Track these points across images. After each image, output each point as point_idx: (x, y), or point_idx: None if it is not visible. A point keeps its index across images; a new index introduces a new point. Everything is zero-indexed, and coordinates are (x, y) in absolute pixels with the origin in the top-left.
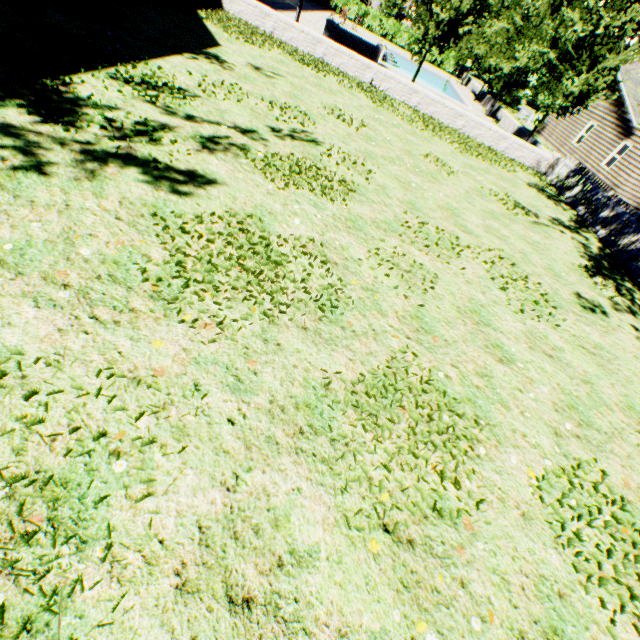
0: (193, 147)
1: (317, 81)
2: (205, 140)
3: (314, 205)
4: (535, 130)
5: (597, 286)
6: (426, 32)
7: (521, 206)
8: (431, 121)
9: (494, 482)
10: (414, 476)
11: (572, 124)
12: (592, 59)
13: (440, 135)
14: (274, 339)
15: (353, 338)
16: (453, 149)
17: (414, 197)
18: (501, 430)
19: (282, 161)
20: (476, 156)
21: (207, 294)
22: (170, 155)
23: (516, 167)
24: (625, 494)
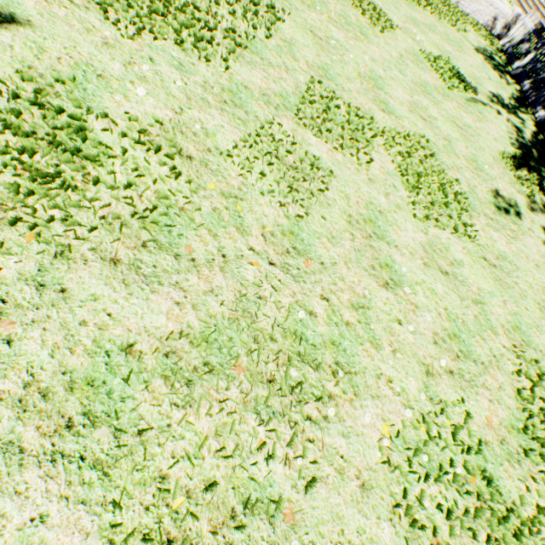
0: None
1: None
2: None
3: (178, 66)
4: None
5: (519, 181)
6: None
7: (461, 77)
8: None
9: (337, 449)
10: (231, 461)
11: None
12: None
13: None
14: (57, 282)
15: (190, 270)
16: None
17: (330, 60)
18: (363, 378)
19: None
20: (424, 6)
21: None
22: None
23: (468, 25)
24: (485, 434)
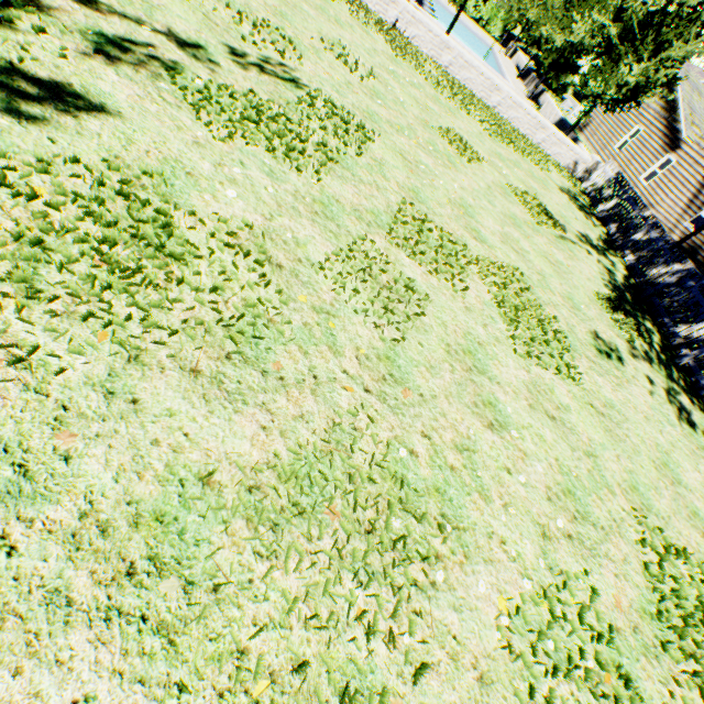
0: (77, 46)
1: (321, 3)
2: (105, 41)
3: (269, 172)
4: (577, 126)
5: (617, 324)
6: None
7: (549, 214)
8: (462, 90)
9: (449, 627)
10: (325, 635)
11: (618, 125)
12: (657, 44)
13: (469, 109)
14: (129, 391)
15: (278, 390)
16: (482, 130)
17: (420, 183)
18: (473, 536)
19: (234, 99)
20: (508, 144)
21: (11, 302)
22: (23, 49)
23: (551, 166)
24: (615, 619)
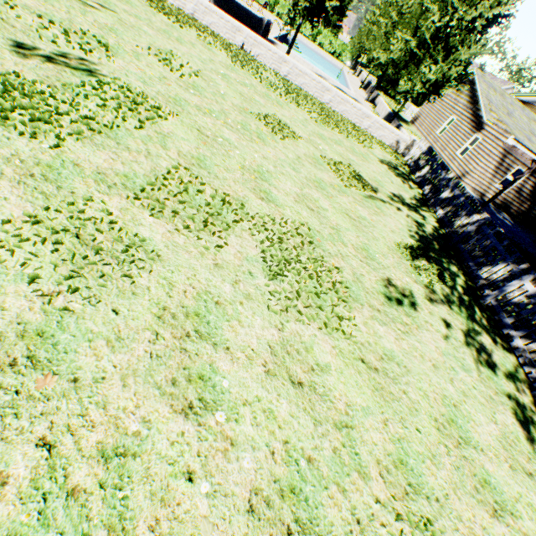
0: None
1: (167, 28)
2: None
3: None
4: (410, 120)
5: (417, 270)
6: (296, 3)
7: (361, 179)
8: (297, 91)
9: None
10: None
11: (438, 117)
12: (447, 51)
13: (300, 103)
14: None
15: None
16: (309, 118)
17: (211, 152)
18: None
19: None
20: (333, 128)
21: None
22: None
23: (376, 144)
24: None
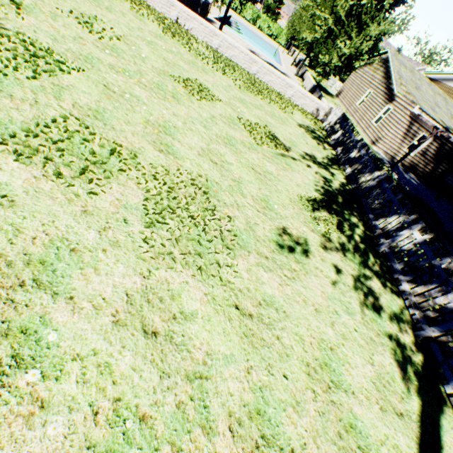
0: None
1: None
2: None
3: None
4: (335, 94)
5: (317, 220)
6: None
7: (274, 139)
8: (226, 61)
9: None
10: None
11: (358, 91)
12: (360, 27)
13: (226, 72)
14: None
15: None
16: (233, 84)
17: (114, 106)
18: None
19: None
20: (256, 94)
21: None
22: None
23: (297, 111)
24: None
